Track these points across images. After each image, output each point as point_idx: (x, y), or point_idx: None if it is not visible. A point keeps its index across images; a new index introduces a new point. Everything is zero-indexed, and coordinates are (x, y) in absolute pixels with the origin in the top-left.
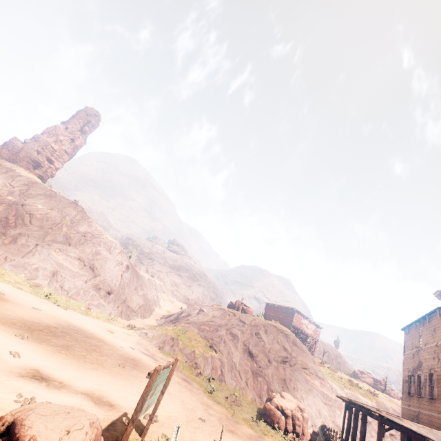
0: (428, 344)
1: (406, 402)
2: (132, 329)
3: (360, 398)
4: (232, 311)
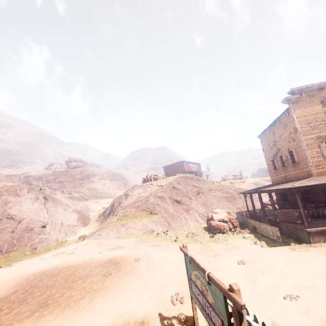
0: (282, 136)
1: (273, 175)
2: (84, 238)
3: (240, 188)
4: (149, 183)
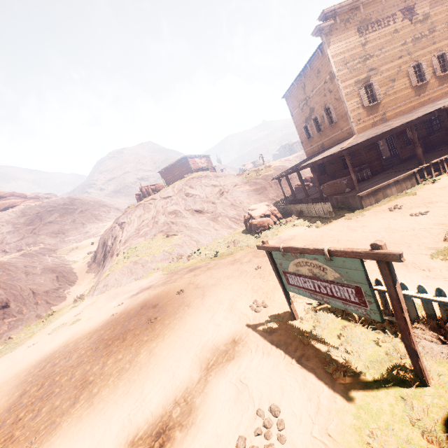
0: (315, 89)
1: (308, 146)
2: (83, 298)
3: (268, 175)
4: (149, 199)
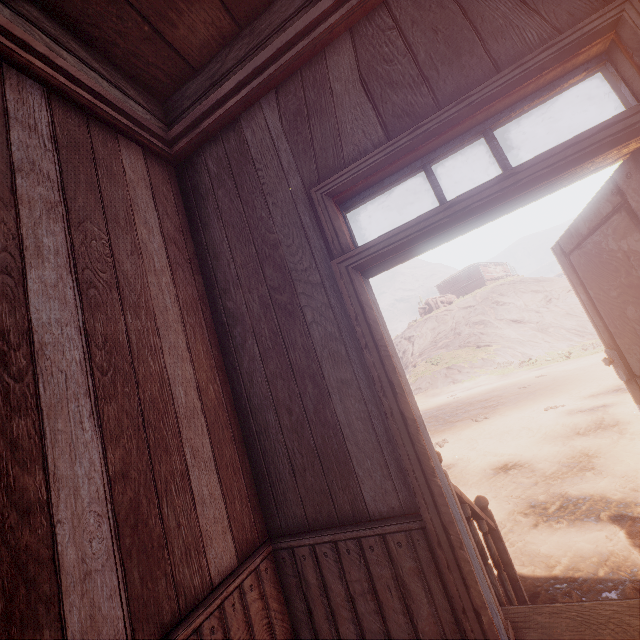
0: None
1: None
2: None
3: None
4: (441, 311)
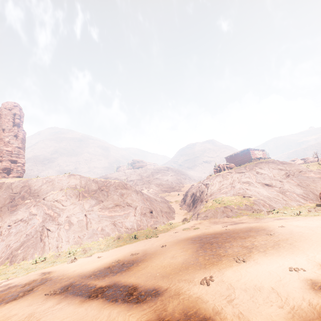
0: None
1: None
2: (187, 221)
3: None
4: (226, 172)
